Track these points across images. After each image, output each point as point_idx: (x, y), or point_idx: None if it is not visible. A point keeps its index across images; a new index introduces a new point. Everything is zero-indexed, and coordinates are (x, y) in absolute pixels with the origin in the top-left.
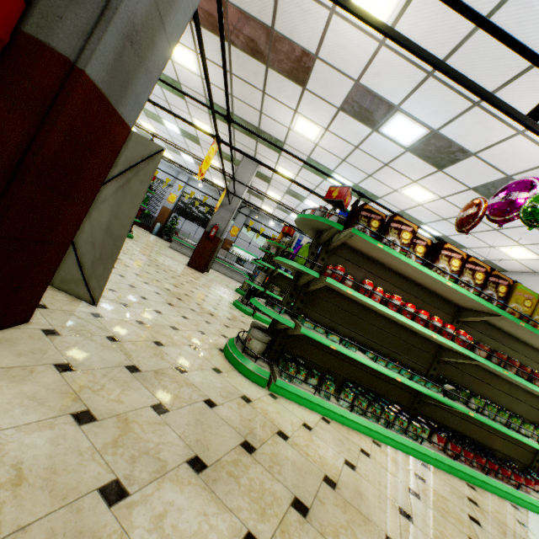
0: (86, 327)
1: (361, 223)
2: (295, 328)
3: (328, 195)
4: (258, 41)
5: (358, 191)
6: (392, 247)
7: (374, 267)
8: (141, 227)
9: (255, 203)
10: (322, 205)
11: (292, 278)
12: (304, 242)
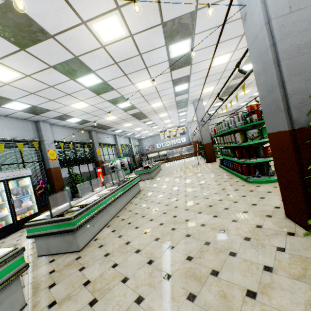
0: None
1: None
2: None
3: None
4: None
5: None
6: None
7: None
8: (45, 210)
9: (123, 124)
10: None
11: None
12: None
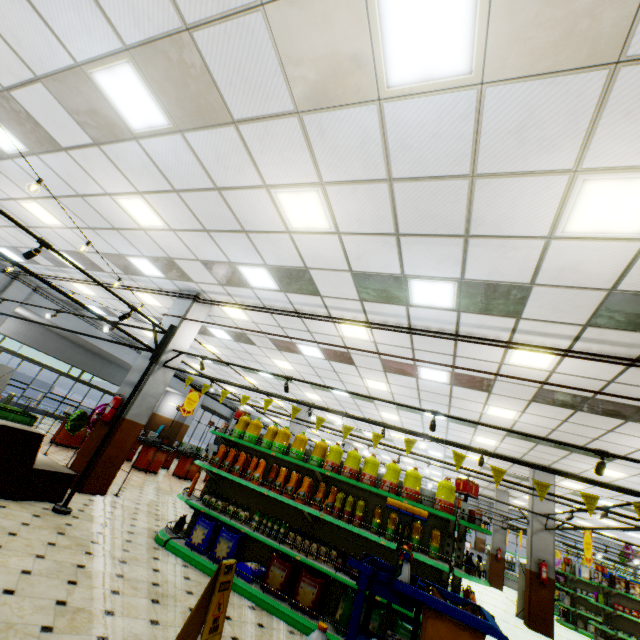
0: (554, 636)
1: (617, 584)
2: (615, 634)
3: (596, 568)
4: (518, 477)
5: (603, 544)
6: (634, 594)
7: (633, 600)
8: None
9: None
10: (595, 571)
11: (589, 598)
12: (582, 569)
